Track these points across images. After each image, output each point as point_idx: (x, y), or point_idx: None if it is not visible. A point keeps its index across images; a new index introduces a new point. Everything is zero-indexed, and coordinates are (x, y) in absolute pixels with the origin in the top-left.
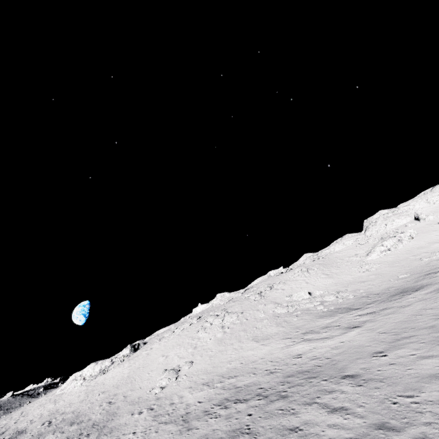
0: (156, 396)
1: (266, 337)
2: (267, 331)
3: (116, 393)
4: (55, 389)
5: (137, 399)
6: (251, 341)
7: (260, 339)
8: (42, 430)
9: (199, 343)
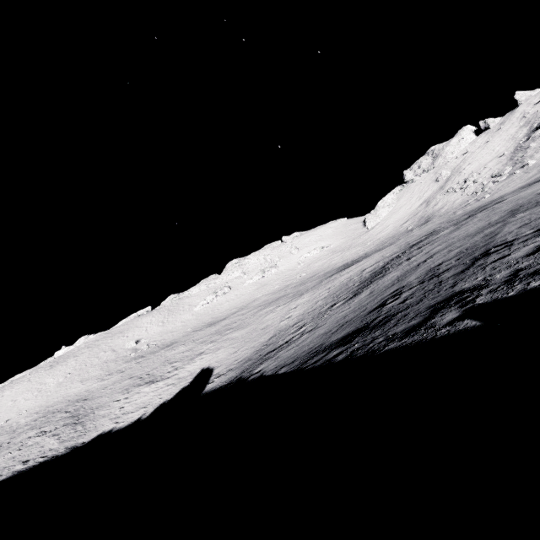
0: (1, 426)
1: (89, 378)
2: (92, 374)
3: None
4: None
5: None
6: (79, 383)
7: (84, 381)
8: None
9: (44, 387)
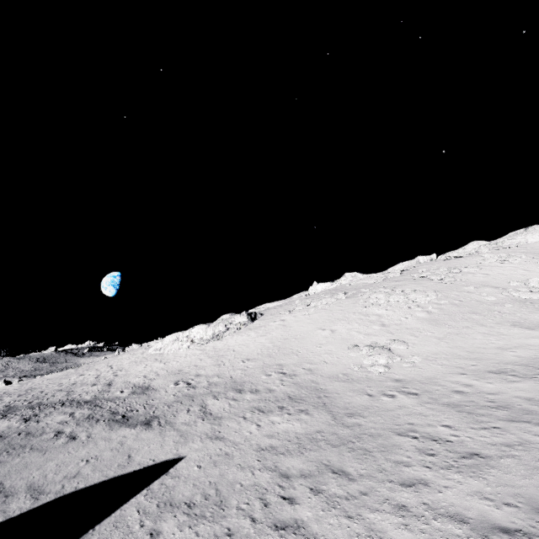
0: (386, 377)
1: None
2: (535, 318)
3: (278, 363)
4: (138, 349)
5: (343, 376)
6: (514, 328)
7: (533, 327)
8: (186, 391)
9: (385, 320)
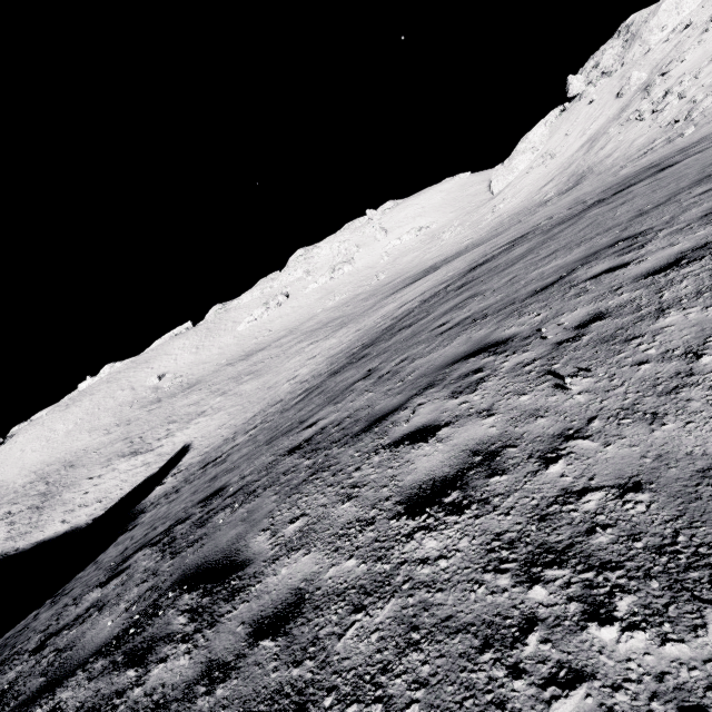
0: (1, 486)
1: (98, 428)
2: (103, 422)
3: None
4: None
5: None
6: (87, 433)
7: (93, 431)
8: None
9: (53, 436)
